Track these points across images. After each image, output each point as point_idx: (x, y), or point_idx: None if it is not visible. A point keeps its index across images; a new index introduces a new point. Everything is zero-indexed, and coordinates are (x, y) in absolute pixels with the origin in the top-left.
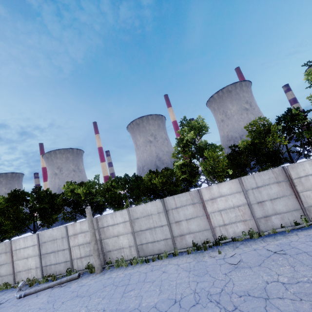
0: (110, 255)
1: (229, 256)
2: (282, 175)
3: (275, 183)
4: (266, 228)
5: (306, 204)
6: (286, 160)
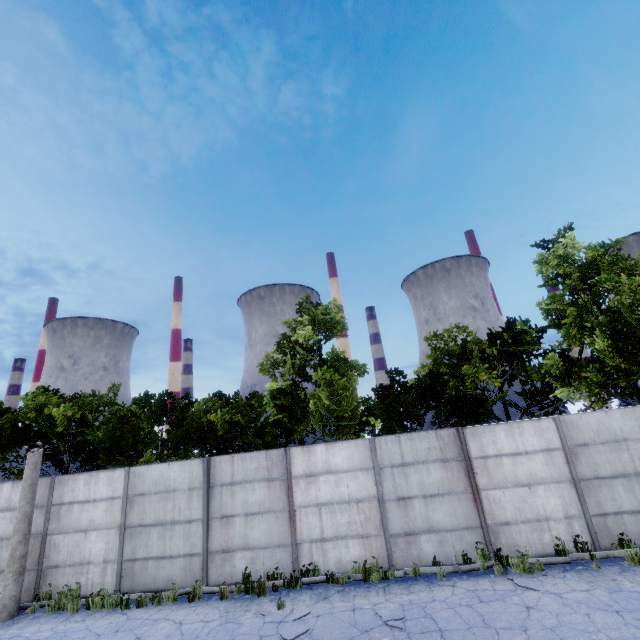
0: (54, 576)
1: (294, 618)
2: (453, 447)
3: (438, 461)
4: (407, 561)
5: (491, 517)
6: (487, 417)
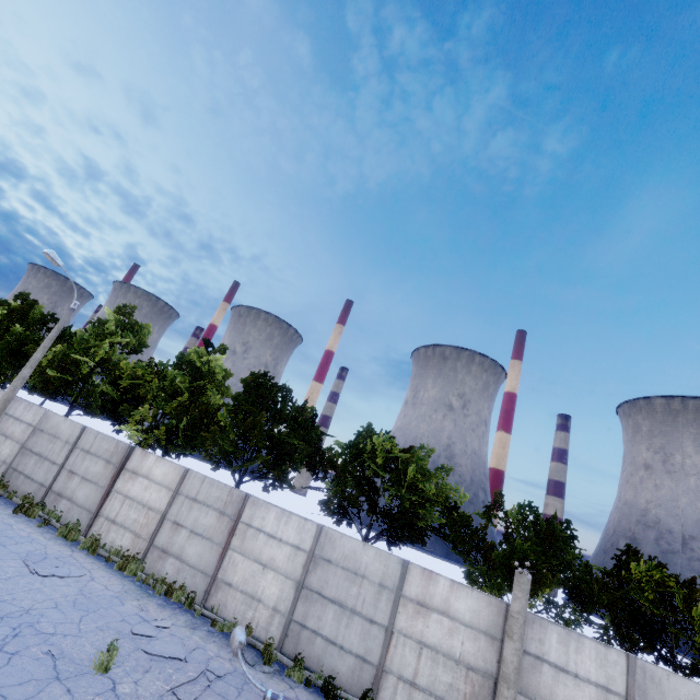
0: None
1: None
2: None
3: None
4: None
5: None
6: None
